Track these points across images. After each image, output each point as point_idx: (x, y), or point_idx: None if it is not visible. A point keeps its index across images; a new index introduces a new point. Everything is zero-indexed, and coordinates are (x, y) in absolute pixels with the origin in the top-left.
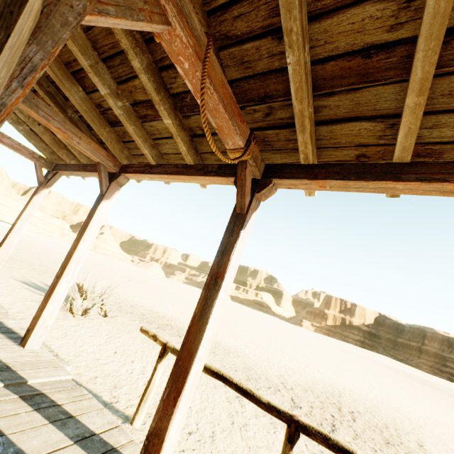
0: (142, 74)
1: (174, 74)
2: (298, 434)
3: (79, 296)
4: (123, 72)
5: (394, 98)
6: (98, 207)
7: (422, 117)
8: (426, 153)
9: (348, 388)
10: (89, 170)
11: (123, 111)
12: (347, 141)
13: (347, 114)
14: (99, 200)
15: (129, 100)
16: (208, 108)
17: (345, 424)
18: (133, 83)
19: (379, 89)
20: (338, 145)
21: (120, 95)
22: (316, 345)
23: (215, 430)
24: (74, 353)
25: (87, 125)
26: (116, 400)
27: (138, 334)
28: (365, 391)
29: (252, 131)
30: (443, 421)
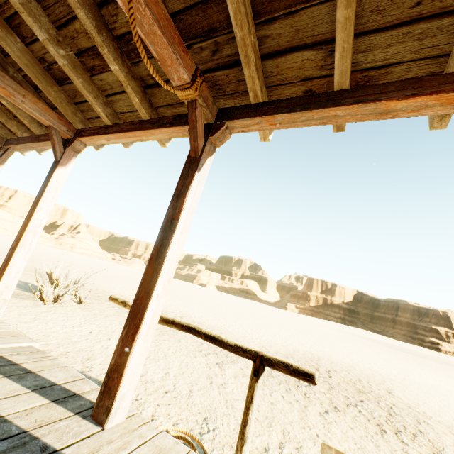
0: (79, 8)
1: (115, 10)
2: (263, 367)
3: (49, 284)
4: (61, 13)
5: (329, 19)
6: (54, 174)
7: (356, 39)
8: (365, 81)
9: (327, 354)
10: (43, 140)
11: (66, 60)
12: (293, 76)
13: (289, 43)
14: (54, 167)
15: (73, 49)
16: (145, 31)
17: (322, 380)
18: (73, 26)
19: (314, 11)
20: (285, 81)
21: (61, 42)
22: (299, 324)
23: (192, 389)
24: (43, 334)
25: (34, 86)
26: (89, 369)
27: (117, 318)
28: (343, 356)
29: (203, 74)
30: (411, 375)
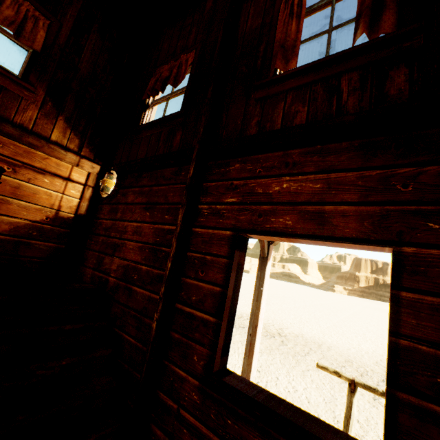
0: None
1: None
2: None
3: None
4: None
5: None
6: (266, 269)
7: None
8: None
9: None
10: None
11: None
12: None
13: None
14: (263, 262)
15: None
16: None
17: None
18: None
19: None
20: None
21: None
22: (363, 313)
23: None
24: None
25: None
26: None
27: None
28: None
29: None
30: None
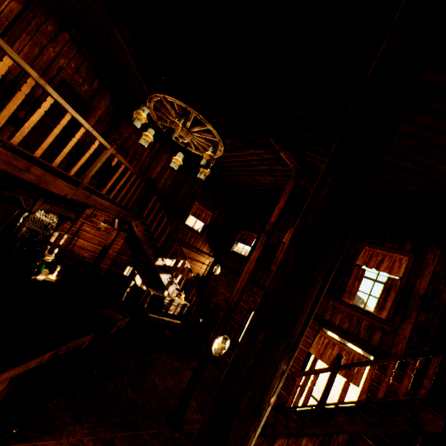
0: None
1: None
2: None
3: None
4: None
5: None
6: None
7: None
8: None
9: None
10: None
11: None
12: None
13: None
14: None
15: None
16: None
17: None
18: None
19: None
20: None
21: None
22: None
23: None
24: None
25: None
26: None
27: None
28: None
29: None
30: None
